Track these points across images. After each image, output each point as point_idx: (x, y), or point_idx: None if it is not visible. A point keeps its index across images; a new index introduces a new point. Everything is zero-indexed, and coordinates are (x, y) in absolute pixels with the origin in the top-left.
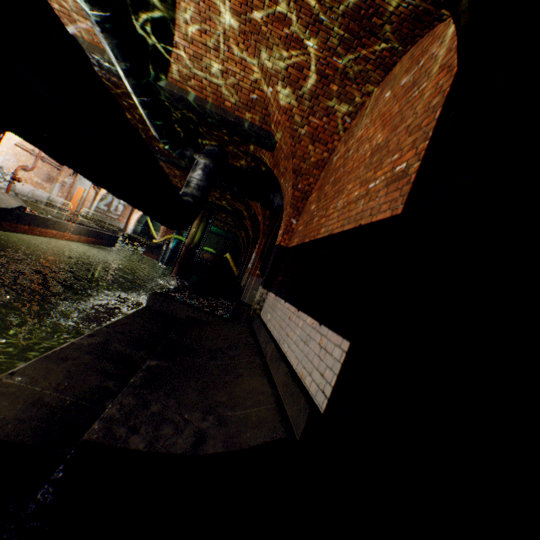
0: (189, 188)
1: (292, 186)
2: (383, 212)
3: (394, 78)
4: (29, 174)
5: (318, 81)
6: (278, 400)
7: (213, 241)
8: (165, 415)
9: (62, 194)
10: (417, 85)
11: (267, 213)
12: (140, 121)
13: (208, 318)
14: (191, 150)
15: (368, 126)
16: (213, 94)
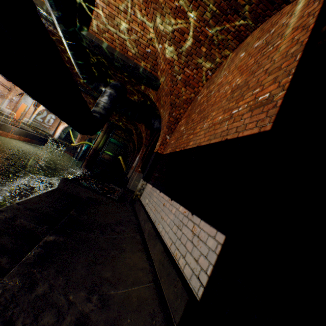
0: (97, 108)
1: (168, 114)
2: (250, 129)
3: (247, 44)
4: None
5: (193, 43)
6: (155, 277)
7: (111, 148)
8: (50, 298)
9: (10, 107)
10: (271, 44)
11: (148, 132)
12: (68, 61)
13: (103, 199)
14: (102, 85)
15: (226, 75)
16: (120, 45)
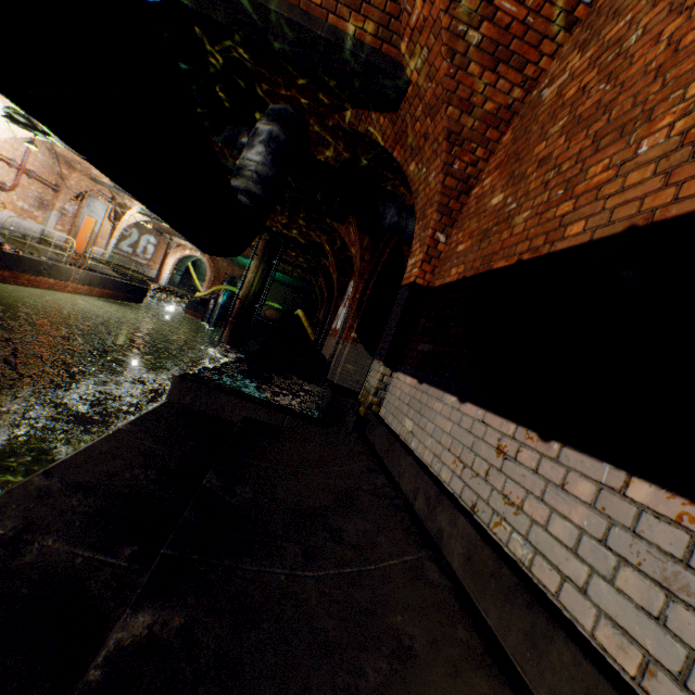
0: (241, 179)
1: (441, 167)
2: None
3: None
4: (8, 195)
5: None
6: None
7: (277, 294)
8: None
9: (63, 227)
10: None
11: (366, 241)
12: None
13: (283, 421)
14: (245, 132)
15: None
16: None
